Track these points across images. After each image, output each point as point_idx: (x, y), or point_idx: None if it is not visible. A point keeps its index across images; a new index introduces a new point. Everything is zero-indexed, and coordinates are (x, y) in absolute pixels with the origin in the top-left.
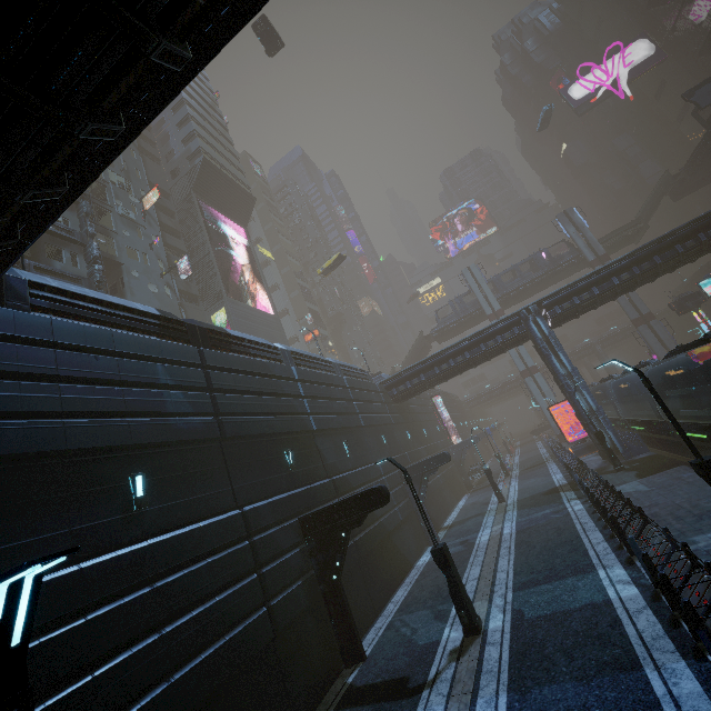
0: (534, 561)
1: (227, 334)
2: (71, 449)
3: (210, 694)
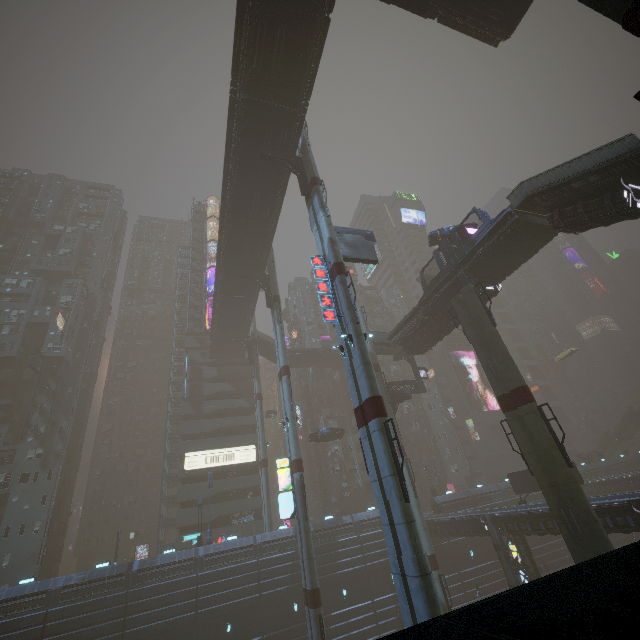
0: None
1: (482, 494)
2: (460, 545)
3: None
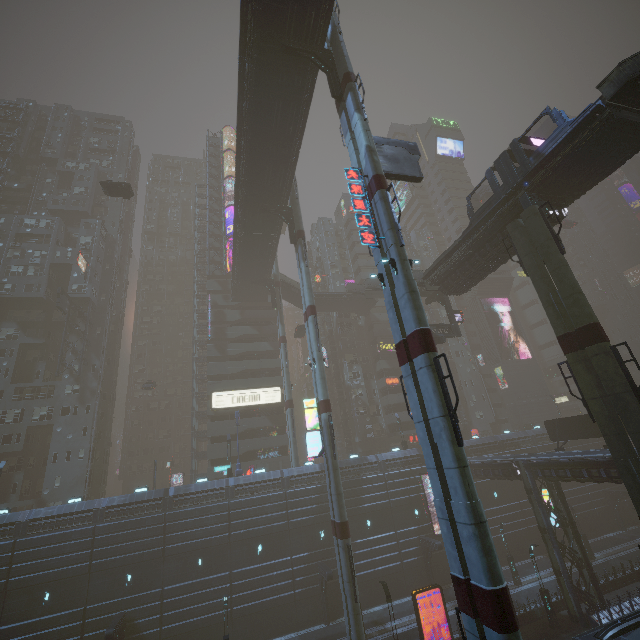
0: (637, 554)
1: (509, 439)
2: (484, 487)
3: (515, 538)
